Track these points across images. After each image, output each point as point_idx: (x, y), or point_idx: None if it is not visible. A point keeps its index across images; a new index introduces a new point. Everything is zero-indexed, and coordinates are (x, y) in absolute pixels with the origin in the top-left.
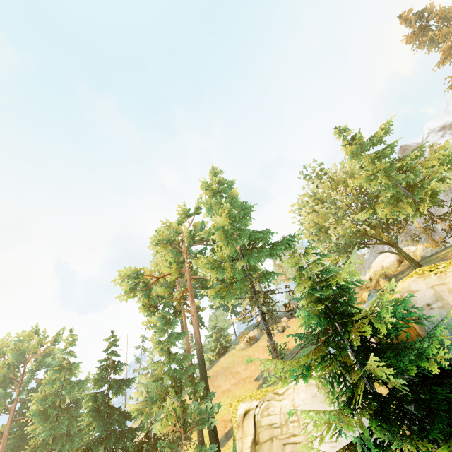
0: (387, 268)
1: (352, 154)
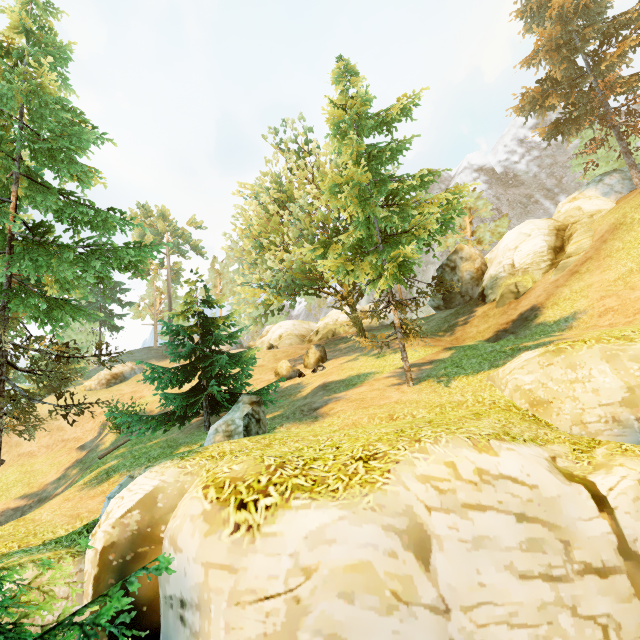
0: (341, 324)
1: (337, 127)
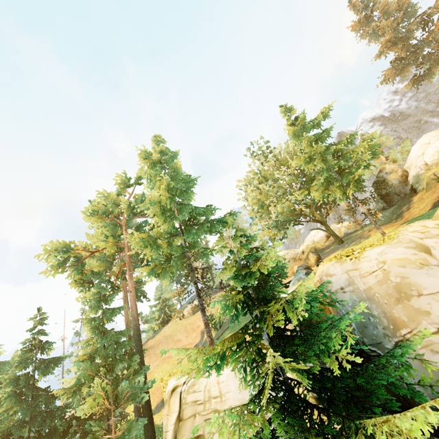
0: (317, 242)
1: (294, 134)
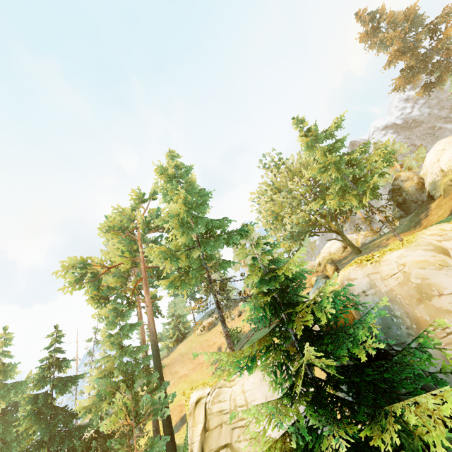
0: (334, 253)
1: (307, 145)
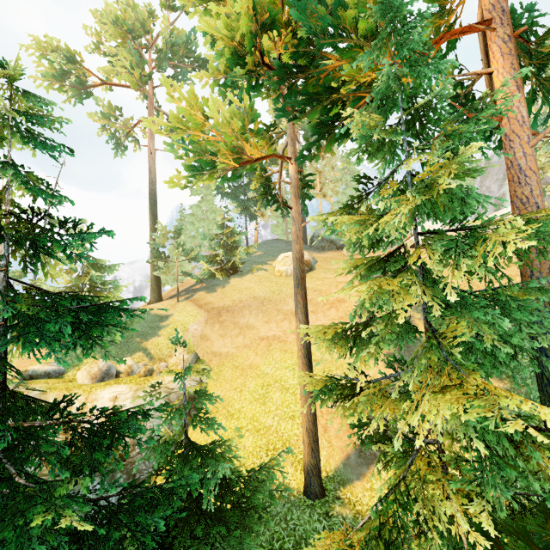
0: None
1: None
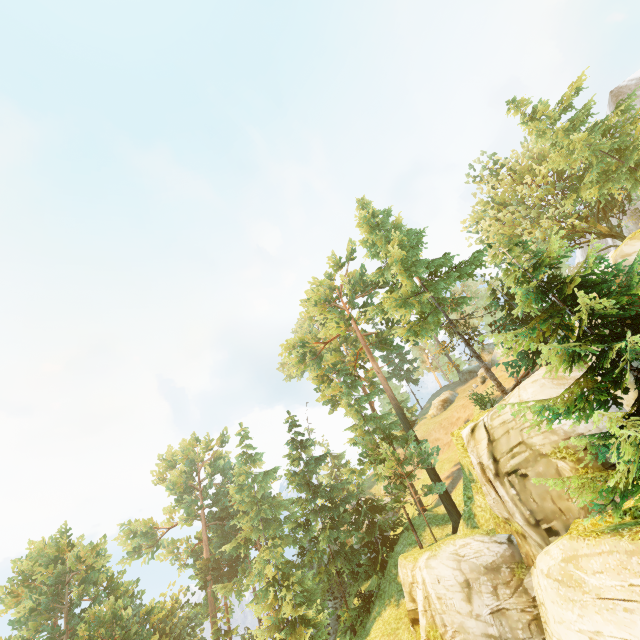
0: None
1: (536, 132)
